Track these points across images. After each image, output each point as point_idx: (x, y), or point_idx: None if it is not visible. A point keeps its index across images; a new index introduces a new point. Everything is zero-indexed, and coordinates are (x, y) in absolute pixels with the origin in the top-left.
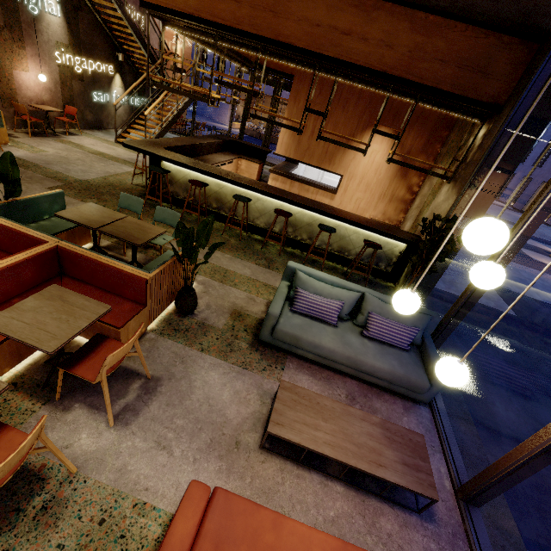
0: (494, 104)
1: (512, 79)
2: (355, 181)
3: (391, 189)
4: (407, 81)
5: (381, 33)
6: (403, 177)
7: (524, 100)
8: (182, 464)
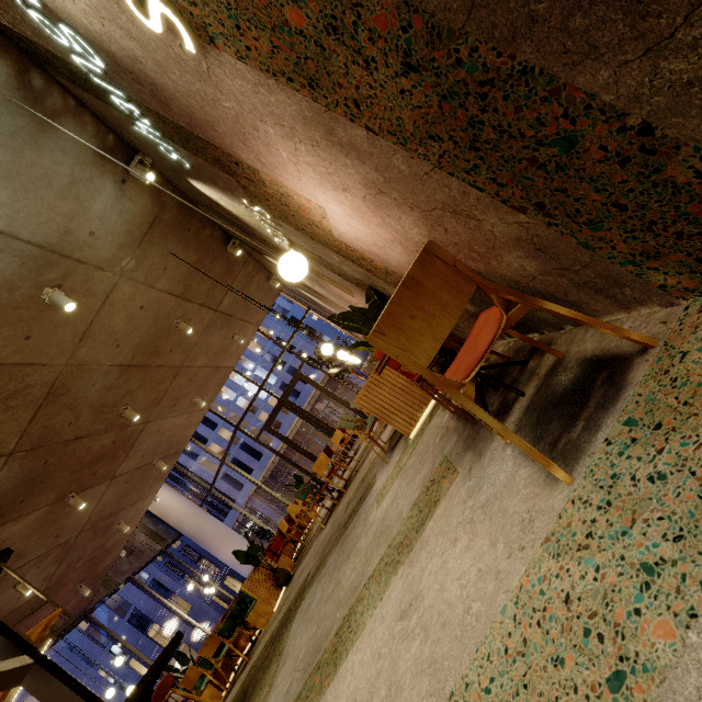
0: None
1: None
2: None
3: None
4: None
5: None
6: None
7: None
8: None
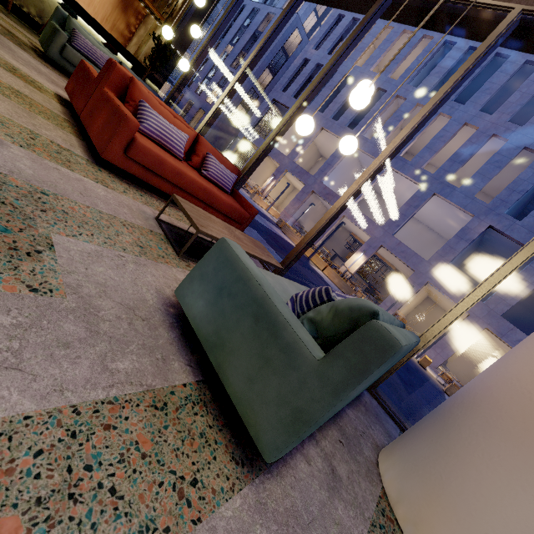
0: None
1: None
2: None
3: (113, 18)
4: None
5: None
6: (124, 12)
7: None
8: (43, 79)
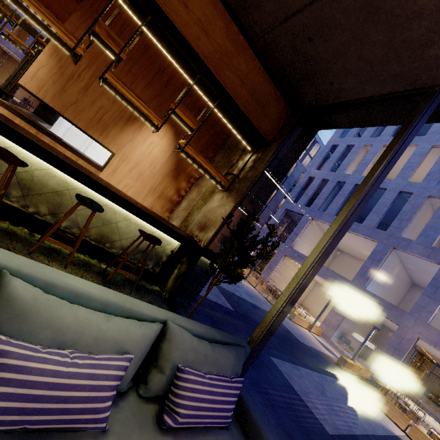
0: (265, 139)
1: (276, 126)
2: (127, 165)
3: (162, 186)
4: (215, 77)
5: (202, 14)
6: (175, 178)
7: (286, 143)
8: None
